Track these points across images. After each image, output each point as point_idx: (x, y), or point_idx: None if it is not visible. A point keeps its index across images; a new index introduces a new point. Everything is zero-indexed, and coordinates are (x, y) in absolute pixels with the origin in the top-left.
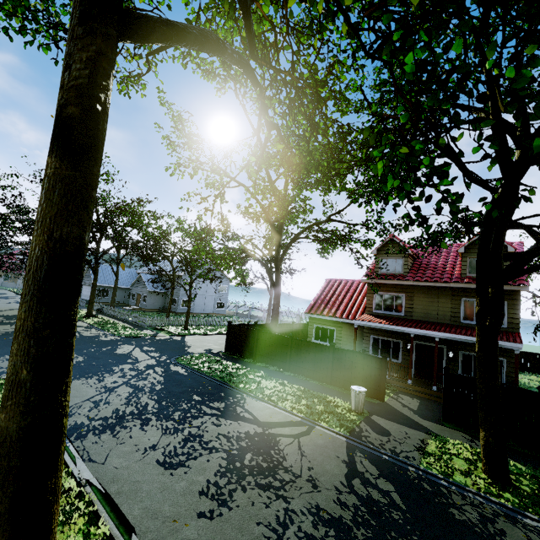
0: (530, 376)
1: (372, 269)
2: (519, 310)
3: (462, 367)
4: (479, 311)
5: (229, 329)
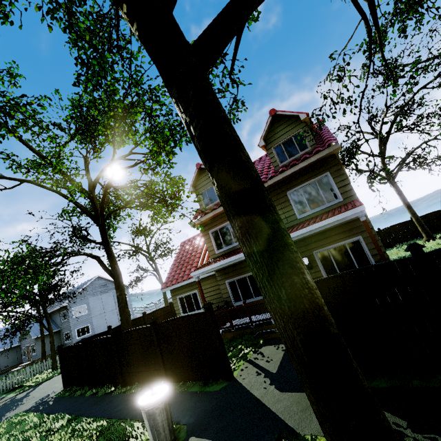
0: (401, 247)
1: (200, 209)
2: (344, 174)
3: (325, 269)
4: (188, 126)
5: (60, 356)
